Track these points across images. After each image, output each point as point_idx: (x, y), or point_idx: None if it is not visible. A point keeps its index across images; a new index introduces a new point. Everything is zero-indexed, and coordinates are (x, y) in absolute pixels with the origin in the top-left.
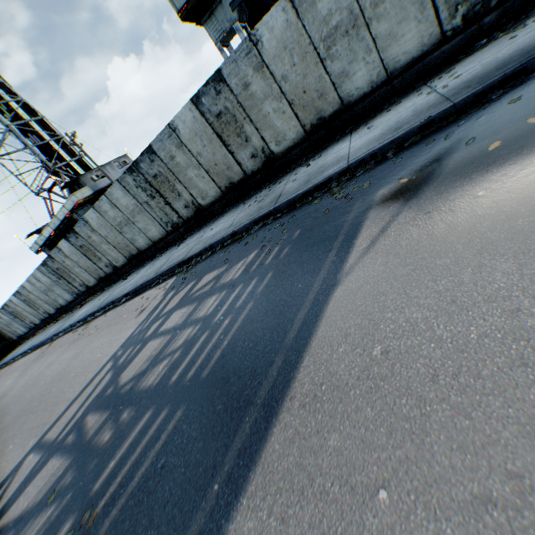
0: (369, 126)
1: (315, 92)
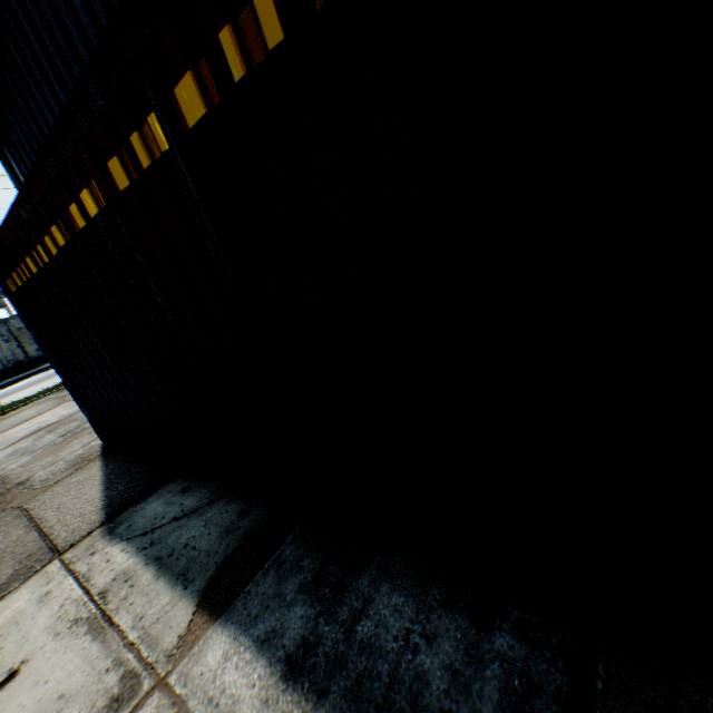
0: None
1: None
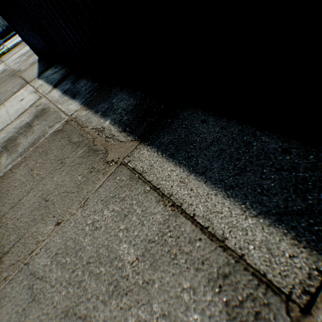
0: None
1: None
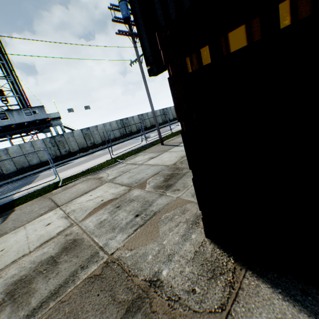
0: (38, 169)
1: (23, 162)
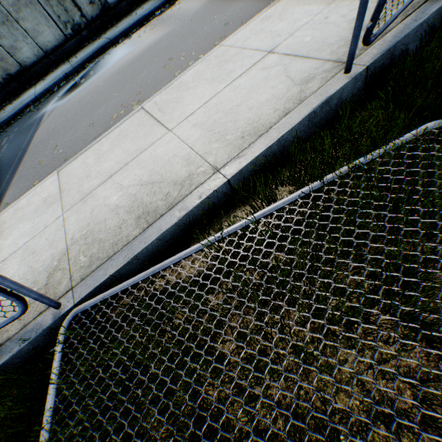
0: (45, 80)
1: None
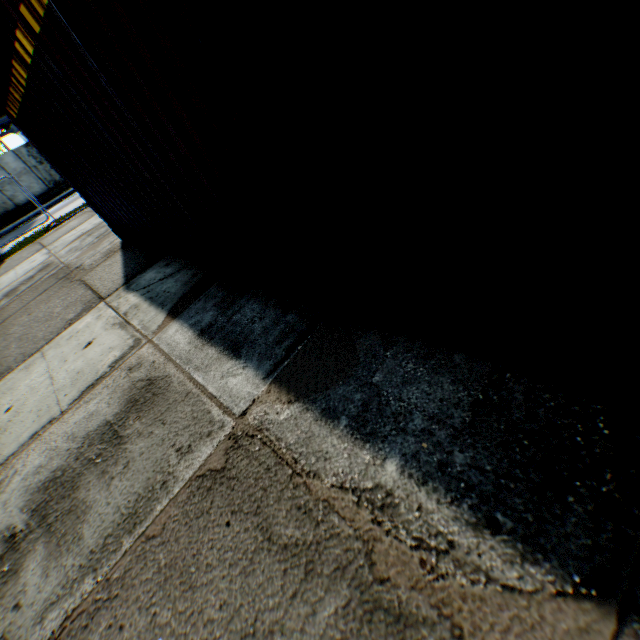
0: (34, 211)
1: (2, 201)
